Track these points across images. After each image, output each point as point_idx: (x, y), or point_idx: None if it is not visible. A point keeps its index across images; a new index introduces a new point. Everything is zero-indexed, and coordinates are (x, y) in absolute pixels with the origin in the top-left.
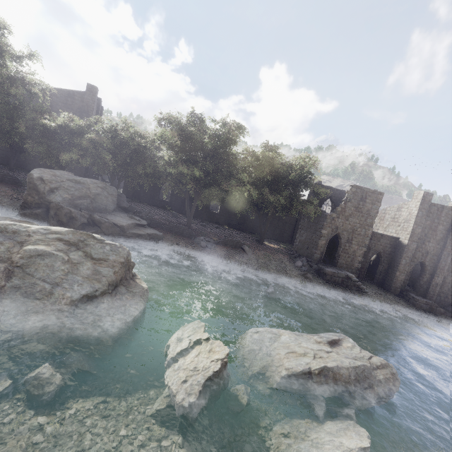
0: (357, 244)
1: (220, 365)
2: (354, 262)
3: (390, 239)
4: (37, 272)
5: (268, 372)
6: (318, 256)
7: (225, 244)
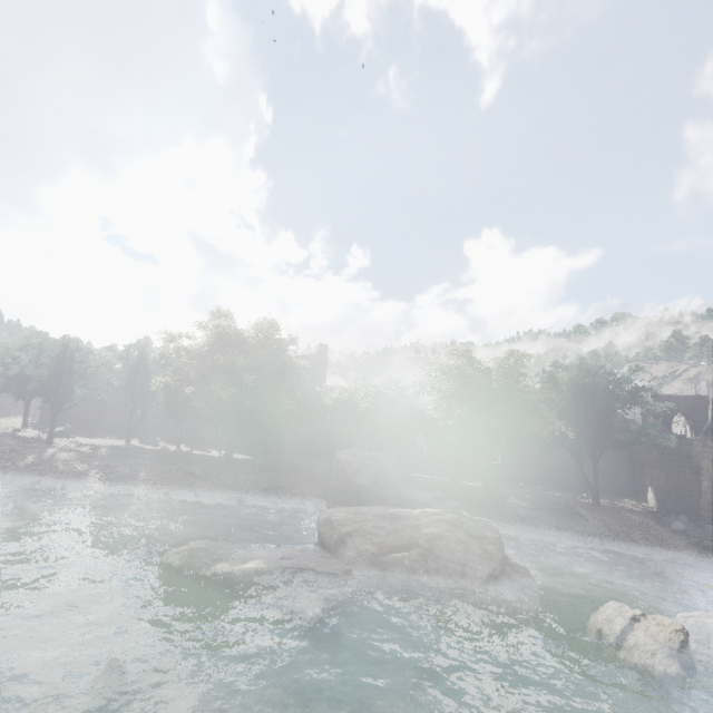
0: None
1: (683, 635)
2: None
3: None
4: (442, 554)
5: None
6: (706, 508)
7: (548, 509)
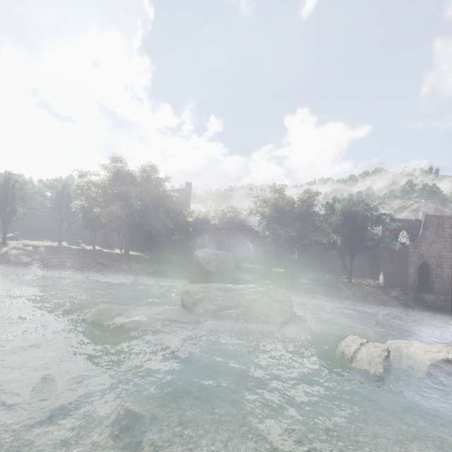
0: (449, 268)
1: (387, 352)
2: (451, 285)
3: None
4: (256, 311)
5: (415, 365)
6: (411, 284)
7: (322, 285)
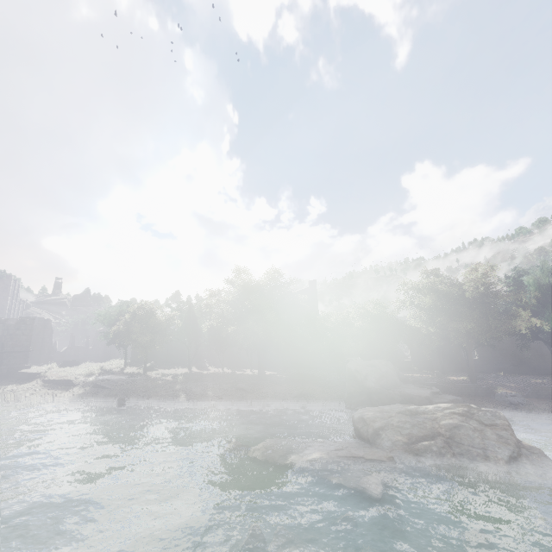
0: None
1: None
2: None
3: None
4: (463, 441)
5: None
6: None
7: (537, 395)
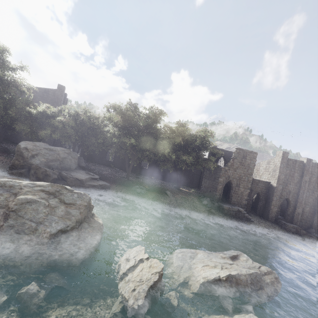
0: (243, 187)
1: (158, 276)
2: (242, 200)
3: (264, 183)
4: (26, 215)
5: (191, 281)
6: (217, 196)
7: (154, 190)
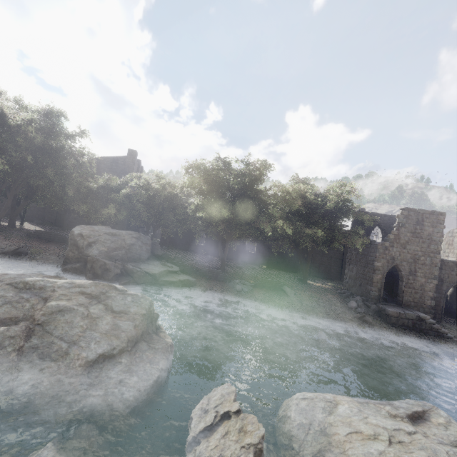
0: (424, 276)
1: (253, 454)
2: (424, 298)
3: None
4: (56, 330)
5: None
6: (375, 293)
7: (263, 286)
